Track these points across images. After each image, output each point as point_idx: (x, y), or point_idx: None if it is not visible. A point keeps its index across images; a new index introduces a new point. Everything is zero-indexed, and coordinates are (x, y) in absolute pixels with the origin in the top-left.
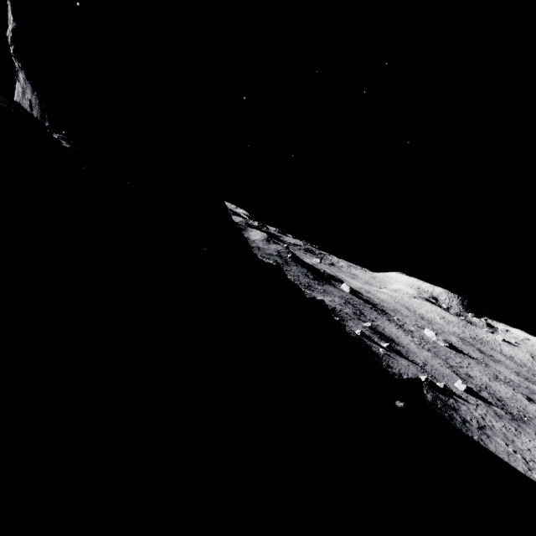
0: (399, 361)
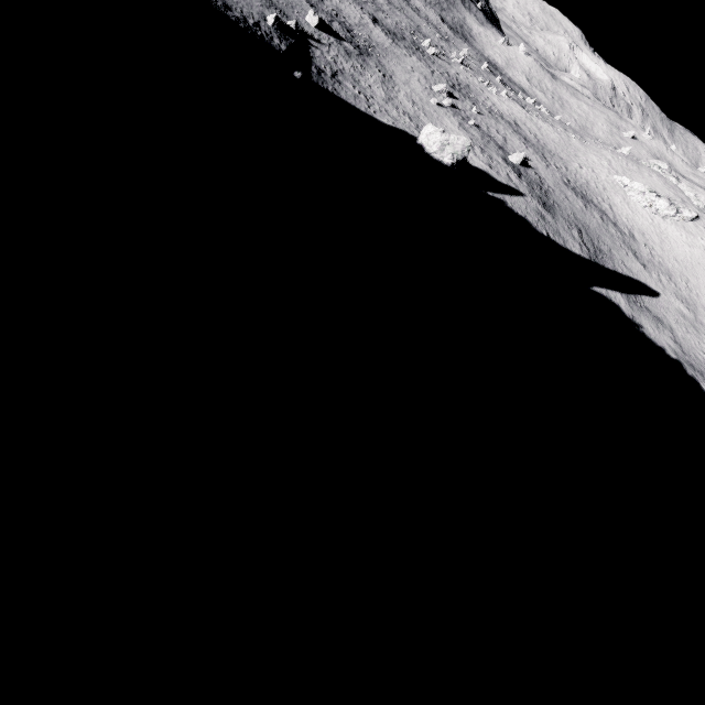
0: None
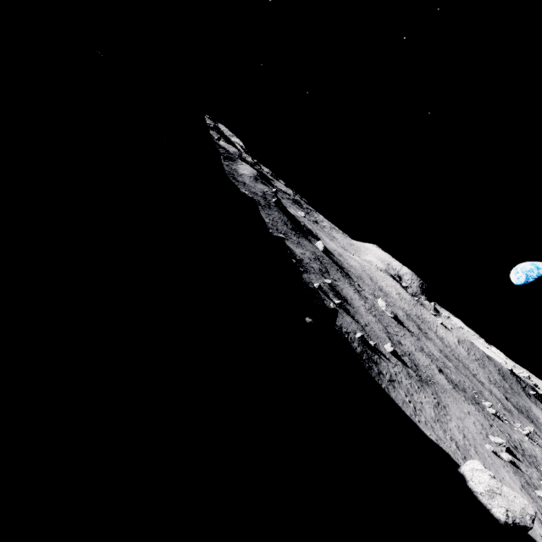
0: (344, 317)
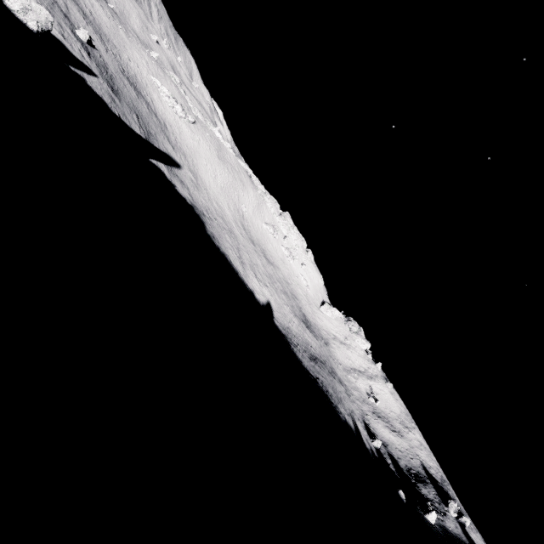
0: None
